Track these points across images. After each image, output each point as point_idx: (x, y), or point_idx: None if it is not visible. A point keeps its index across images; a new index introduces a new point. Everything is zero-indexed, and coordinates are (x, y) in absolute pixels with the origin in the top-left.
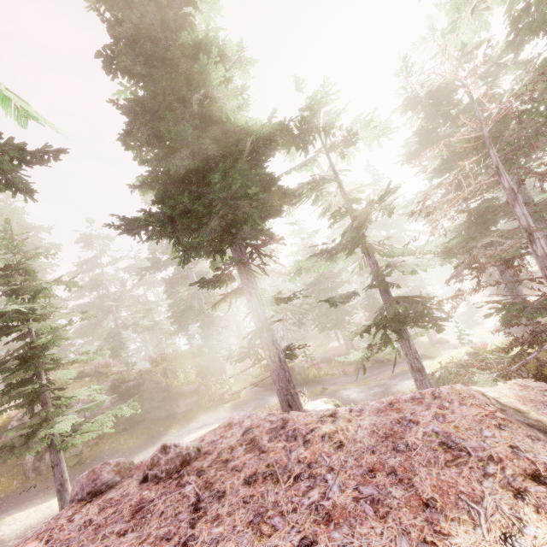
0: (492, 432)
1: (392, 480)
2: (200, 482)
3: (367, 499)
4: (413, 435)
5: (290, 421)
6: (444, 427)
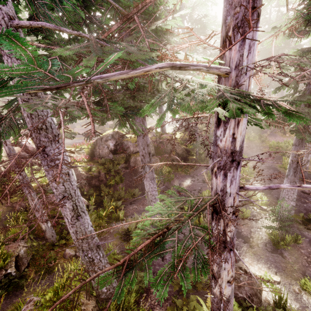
0: None
1: None
2: None
3: None
4: None
5: None
6: None
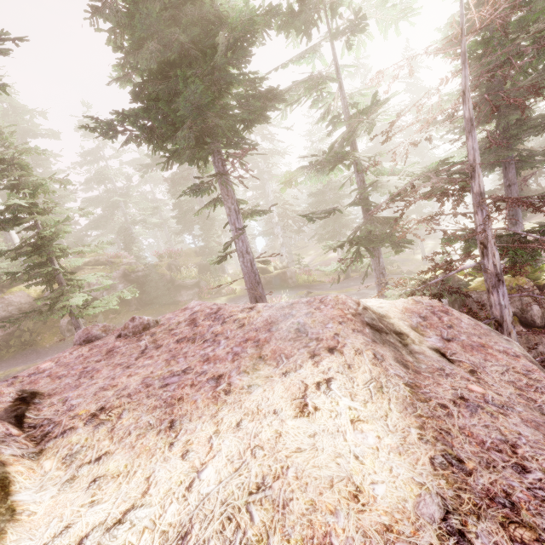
0: (333, 325)
1: (253, 345)
2: (151, 339)
3: (233, 353)
4: (285, 323)
5: (222, 309)
6: (306, 320)
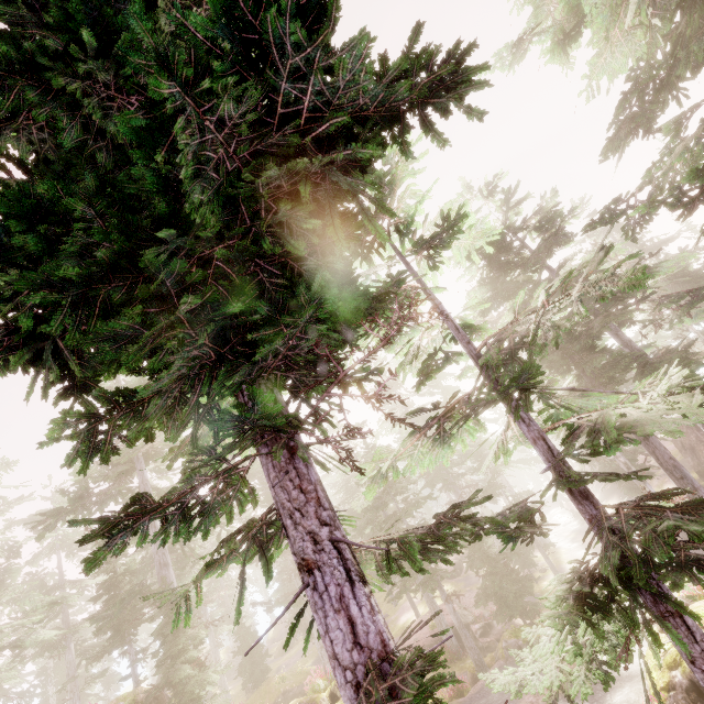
0: None
1: None
2: None
3: None
4: None
5: None
6: None
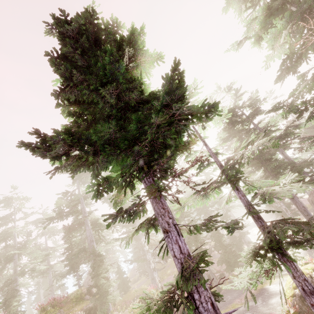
0: None
1: None
2: None
3: None
4: None
5: None
6: None
